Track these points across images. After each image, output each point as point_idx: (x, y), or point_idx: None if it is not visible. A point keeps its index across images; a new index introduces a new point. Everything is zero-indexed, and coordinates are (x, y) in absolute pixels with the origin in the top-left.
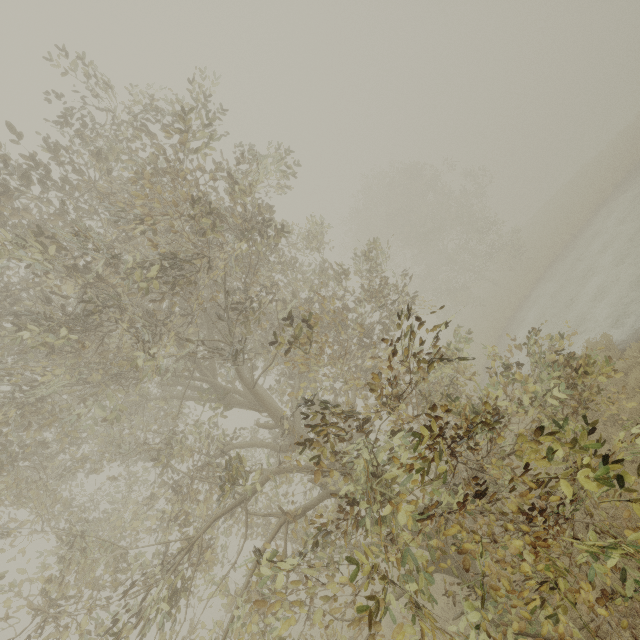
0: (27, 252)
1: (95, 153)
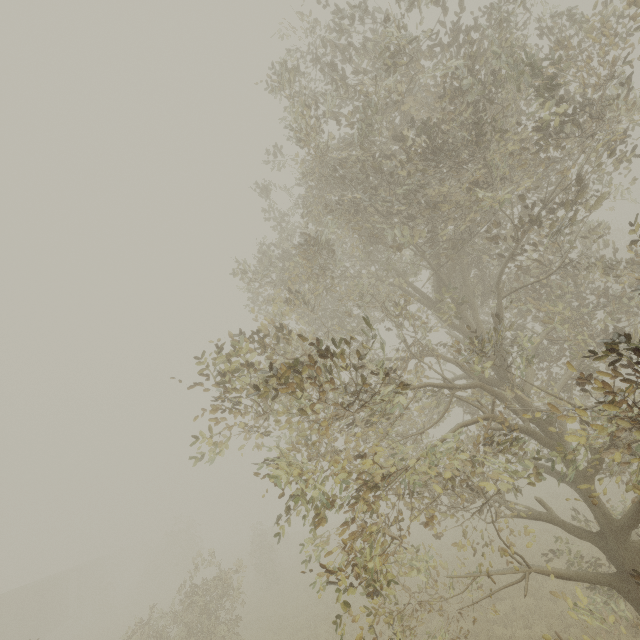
0: (408, 102)
1: (500, 40)
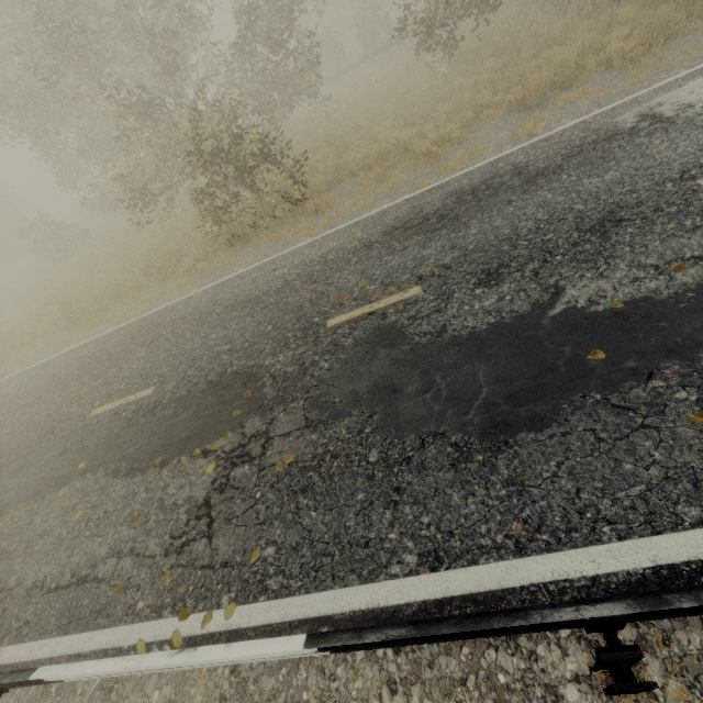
0: None
1: None
